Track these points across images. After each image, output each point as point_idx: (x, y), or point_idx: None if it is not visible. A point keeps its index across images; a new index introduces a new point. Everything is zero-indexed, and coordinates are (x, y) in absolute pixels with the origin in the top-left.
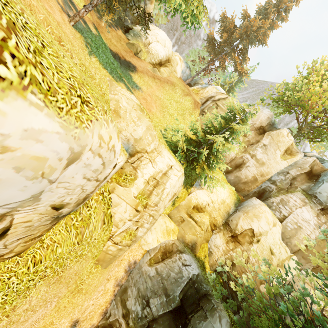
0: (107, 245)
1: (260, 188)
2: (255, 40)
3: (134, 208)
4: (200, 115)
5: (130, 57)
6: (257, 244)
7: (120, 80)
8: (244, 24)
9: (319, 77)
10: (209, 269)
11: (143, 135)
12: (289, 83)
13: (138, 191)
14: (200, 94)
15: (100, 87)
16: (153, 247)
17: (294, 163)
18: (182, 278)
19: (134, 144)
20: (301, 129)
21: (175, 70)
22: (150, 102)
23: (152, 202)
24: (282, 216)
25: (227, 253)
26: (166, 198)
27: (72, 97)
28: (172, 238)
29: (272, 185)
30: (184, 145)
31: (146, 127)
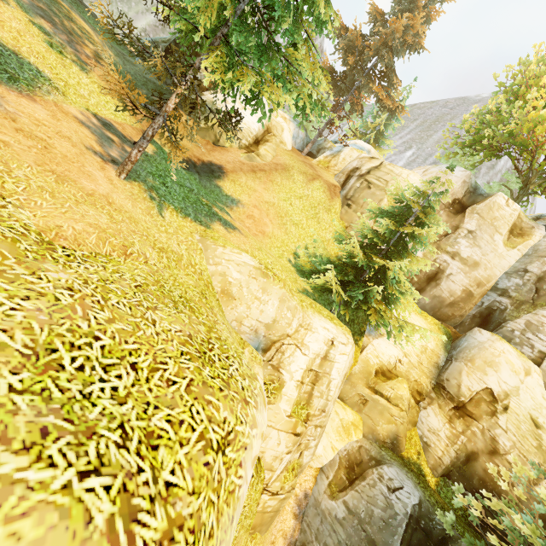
0: (262, 502)
1: (481, 307)
2: (403, 48)
3: (291, 433)
4: (343, 207)
5: (209, 153)
6: (505, 414)
7: (212, 218)
8: (377, 28)
9: (540, 90)
10: (432, 476)
11: (277, 313)
12: (484, 106)
13: (290, 405)
14: (332, 166)
15: (192, 267)
16: (328, 460)
17: (533, 250)
18: (395, 518)
19: (266, 333)
20: (528, 182)
21: (282, 141)
22: (260, 217)
23: (316, 408)
24: (537, 354)
25: (456, 440)
26: (335, 391)
27: (213, 474)
28: (356, 437)
29: (503, 299)
30: (339, 288)
31: (279, 300)
